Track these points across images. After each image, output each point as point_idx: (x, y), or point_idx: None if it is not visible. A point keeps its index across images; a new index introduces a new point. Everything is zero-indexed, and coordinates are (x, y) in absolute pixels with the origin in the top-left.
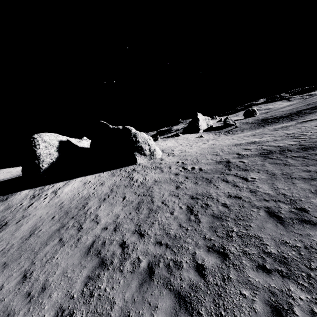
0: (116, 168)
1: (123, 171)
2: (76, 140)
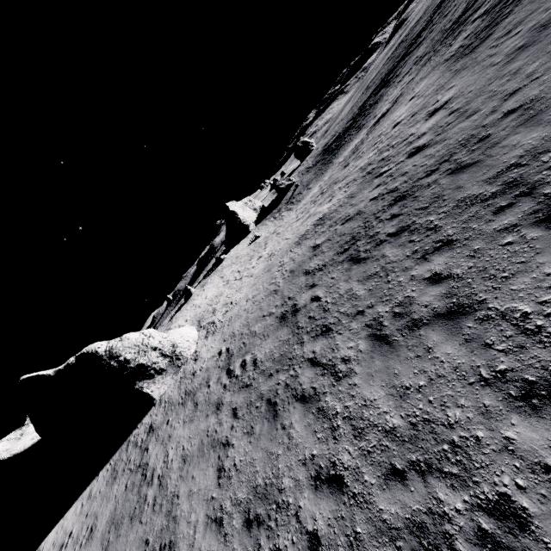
0: (120, 442)
1: (131, 446)
2: (10, 440)
